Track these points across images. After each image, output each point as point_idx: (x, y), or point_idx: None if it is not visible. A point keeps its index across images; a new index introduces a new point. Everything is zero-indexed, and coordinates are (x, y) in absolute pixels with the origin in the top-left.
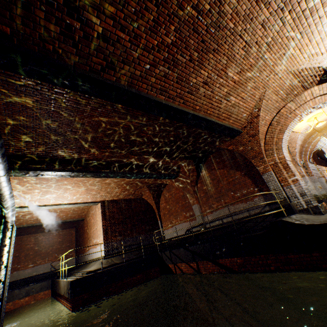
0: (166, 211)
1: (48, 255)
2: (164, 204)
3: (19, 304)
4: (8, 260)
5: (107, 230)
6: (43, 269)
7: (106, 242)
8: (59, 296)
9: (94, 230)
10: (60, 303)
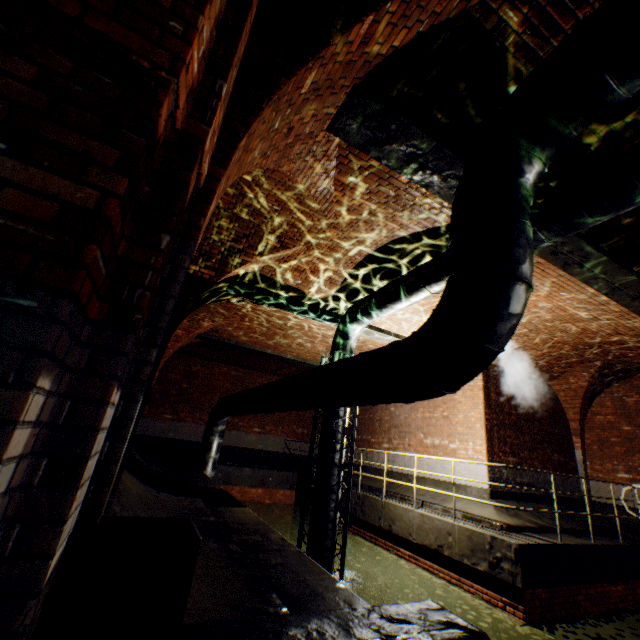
0: (616, 436)
1: (282, 421)
2: (608, 416)
3: (248, 496)
4: (354, 432)
5: (491, 432)
6: (273, 444)
7: (490, 461)
8: (368, 530)
9: (433, 418)
10: (382, 548)
